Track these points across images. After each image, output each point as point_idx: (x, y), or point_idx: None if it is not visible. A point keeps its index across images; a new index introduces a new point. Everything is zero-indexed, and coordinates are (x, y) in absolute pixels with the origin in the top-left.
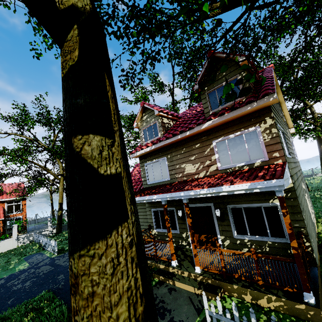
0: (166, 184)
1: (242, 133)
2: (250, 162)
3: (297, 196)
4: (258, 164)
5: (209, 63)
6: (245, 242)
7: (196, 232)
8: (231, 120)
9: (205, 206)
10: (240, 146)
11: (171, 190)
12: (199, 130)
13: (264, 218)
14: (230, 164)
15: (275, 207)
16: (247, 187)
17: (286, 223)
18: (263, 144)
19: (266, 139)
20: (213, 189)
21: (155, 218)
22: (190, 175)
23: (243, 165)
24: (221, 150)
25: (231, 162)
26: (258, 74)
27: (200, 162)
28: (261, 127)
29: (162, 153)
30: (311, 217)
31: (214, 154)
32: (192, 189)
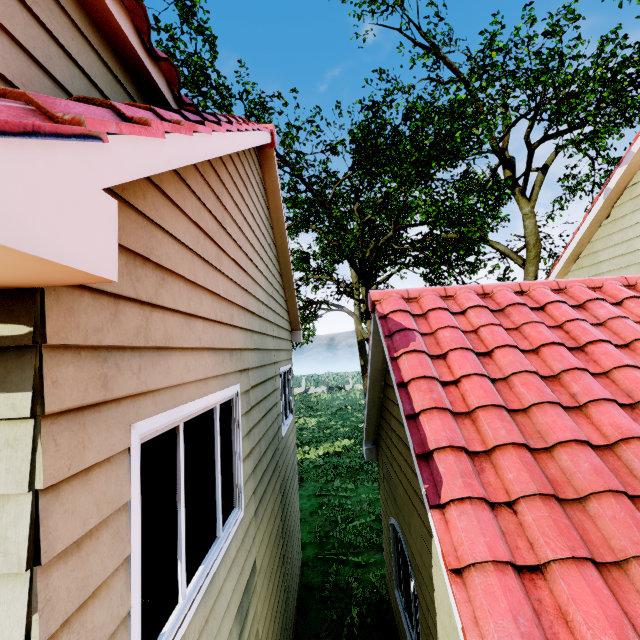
0: None
1: None
2: None
3: None
4: None
5: None
6: None
7: None
8: None
9: None
10: None
11: None
12: None
13: None
14: None
15: None
16: None
17: None
18: None
19: None
20: None
21: None
22: None
23: None
24: None
25: None
26: None
27: None
28: None
29: None
30: None
31: None
32: None
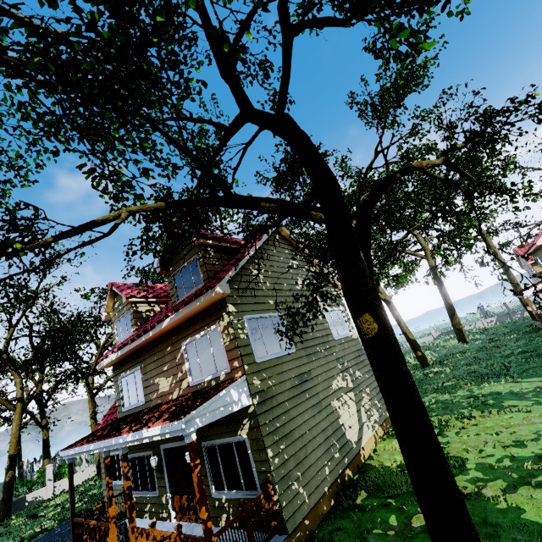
0: (138, 412)
1: (206, 332)
2: (216, 375)
3: (259, 424)
4: (223, 378)
5: (168, 238)
6: (223, 503)
7: (177, 491)
8: (194, 314)
9: (183, 445)
10: (207, 350)
11: (111, 433)
12: (162, 330)
13: (237, 459)
14: (200, 377)
15: (245, 441)
16: (160, 432)
17: (195, 483)
18: (224, 349)
19: (226, 342)
20: (136, 435)
21: (133, 472)
22: (165, 395)
23: (211, 379)
24: (191, 356)
25: (201, 374)
26: (239, 243)
27: (173, 374)
28: (221, 325)
29: (135, 360)
30: (345, 435)
31: (184, 362)
32: (121, 434)
